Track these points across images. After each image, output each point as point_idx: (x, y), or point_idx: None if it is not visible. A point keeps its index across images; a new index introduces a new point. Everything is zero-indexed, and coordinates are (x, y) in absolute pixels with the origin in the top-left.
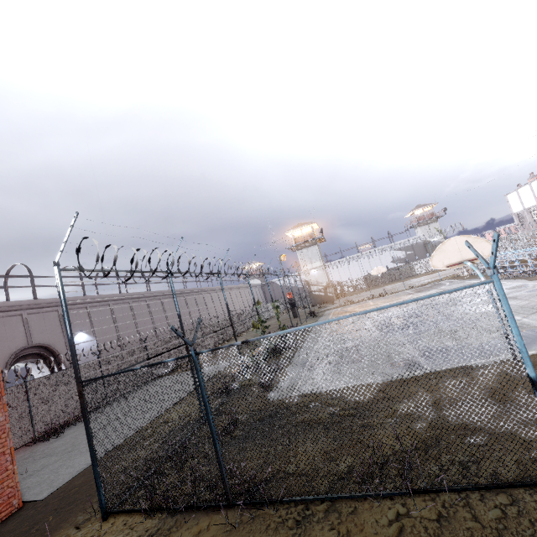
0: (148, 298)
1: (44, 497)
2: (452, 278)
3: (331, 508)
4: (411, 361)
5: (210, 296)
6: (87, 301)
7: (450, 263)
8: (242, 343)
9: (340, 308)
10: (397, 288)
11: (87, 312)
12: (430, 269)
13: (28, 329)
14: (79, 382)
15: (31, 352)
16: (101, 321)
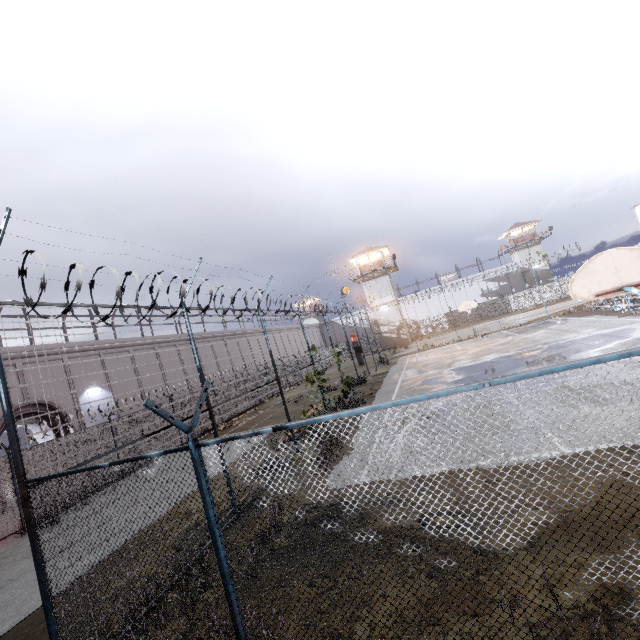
0: (179, 342)
1: (4, 632)
2: (564, 315)
3: None
4: (613, 479)
5: (256, 339)
6: (100, 347)
7: (600, 291)
8: (275, 431)
9: (417, 353)
10: (489, 328)
11: (101, 360)
12: (530, 304)
13: (23, 382)
14: (21, 482)
15: (29, 412)
16: (118, 372)
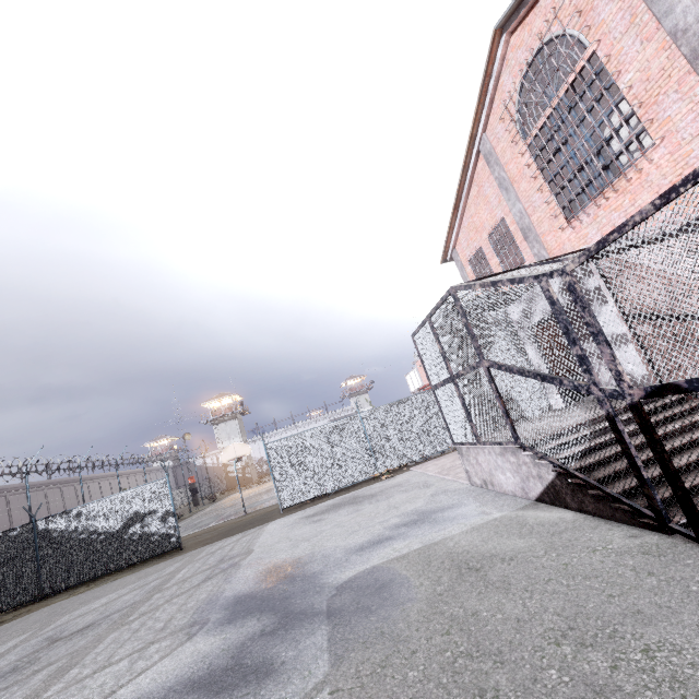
0: None
1: None
2: None
3: (93, 581)
4: (136, 511)
5: (86, 487)
6: None
7: (230, 459)
8: (63, 512)
9: (243, 490)
10: None
11: None
12: None
13: None
14: None
15: None
16: None
